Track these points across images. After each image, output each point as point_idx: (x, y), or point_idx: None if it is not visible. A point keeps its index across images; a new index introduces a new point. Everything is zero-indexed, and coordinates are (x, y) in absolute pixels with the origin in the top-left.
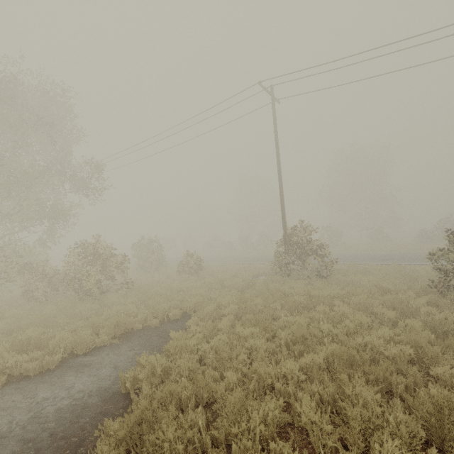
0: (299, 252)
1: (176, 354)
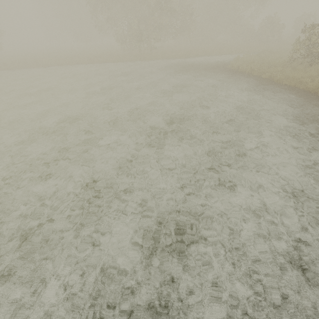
0: None
1: None
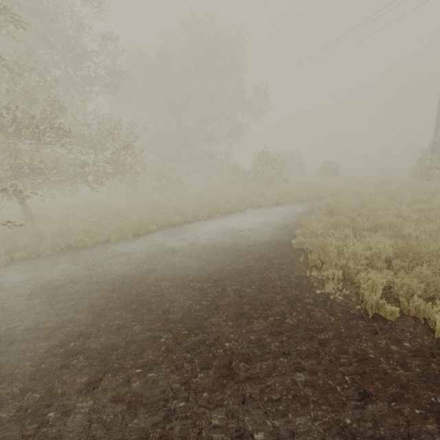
0: None
1: (335, 204)
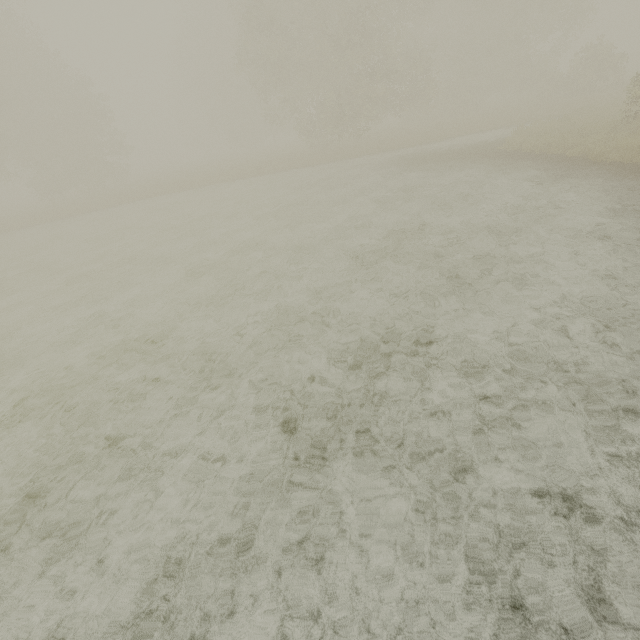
0: None
1: None
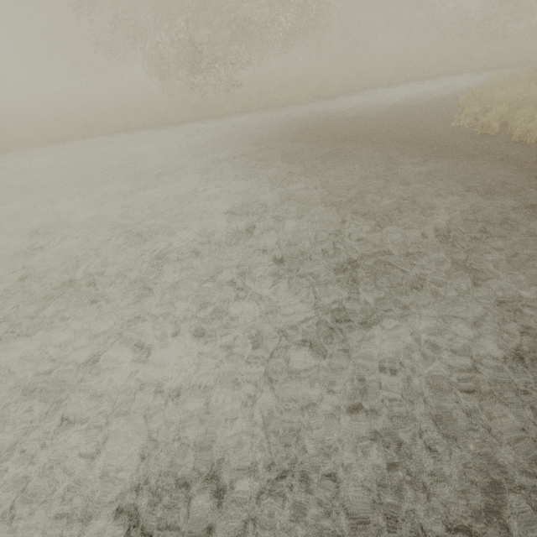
0: None
1: None
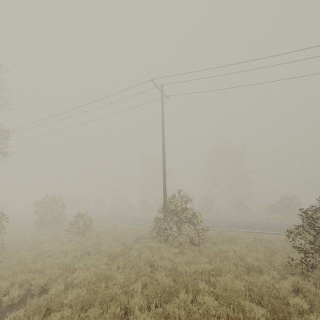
0: (176, 219)
1: None
